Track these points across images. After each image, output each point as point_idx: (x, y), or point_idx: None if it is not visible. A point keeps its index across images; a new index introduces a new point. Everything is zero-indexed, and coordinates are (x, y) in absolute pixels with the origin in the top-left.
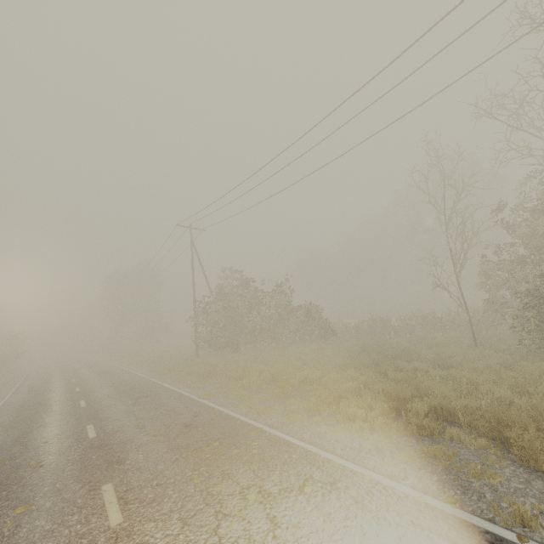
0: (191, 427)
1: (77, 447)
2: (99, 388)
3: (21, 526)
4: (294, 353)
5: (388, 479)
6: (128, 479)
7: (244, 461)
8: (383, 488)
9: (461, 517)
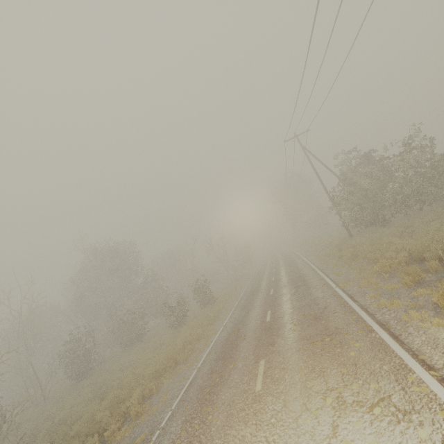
0: (318, 319)
1: (260, 328)
2: (282, 278)
3: (230, 376)
4: None
5: None
6: (272, 359)
7: (339, 363)
8: None
9: None
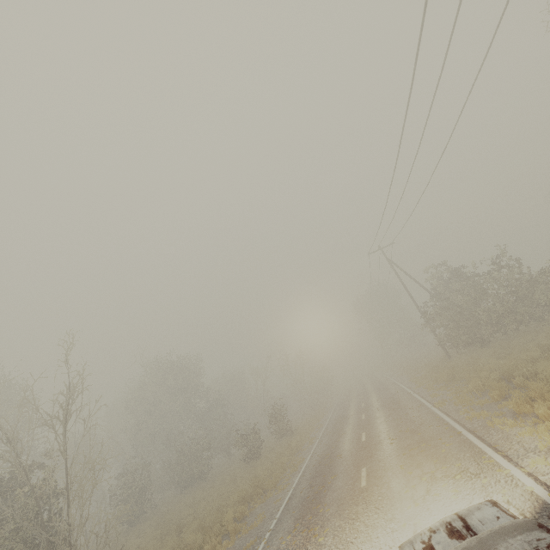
0: (415, 432)
1: (356, 447)
2: (373, 403)
3: (333, 484)
4: (545, 335)
5: (521, 474)
6: (373, 466)
7: (433, 457)
8: (511, 479)
9: (549, 502)
